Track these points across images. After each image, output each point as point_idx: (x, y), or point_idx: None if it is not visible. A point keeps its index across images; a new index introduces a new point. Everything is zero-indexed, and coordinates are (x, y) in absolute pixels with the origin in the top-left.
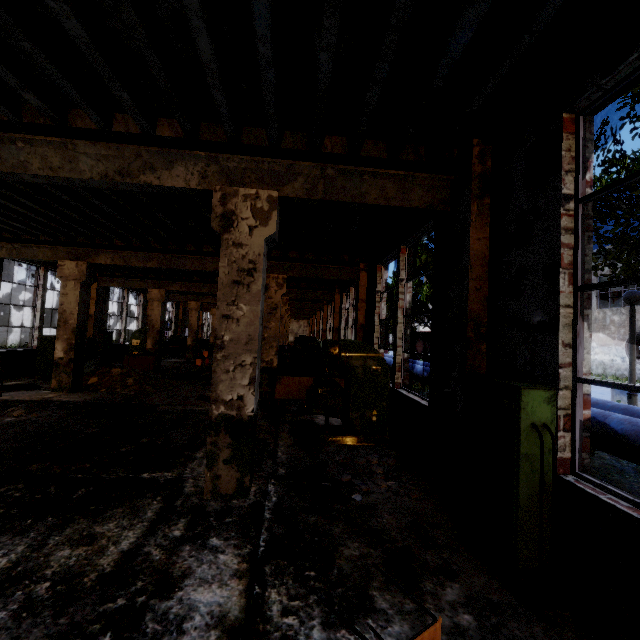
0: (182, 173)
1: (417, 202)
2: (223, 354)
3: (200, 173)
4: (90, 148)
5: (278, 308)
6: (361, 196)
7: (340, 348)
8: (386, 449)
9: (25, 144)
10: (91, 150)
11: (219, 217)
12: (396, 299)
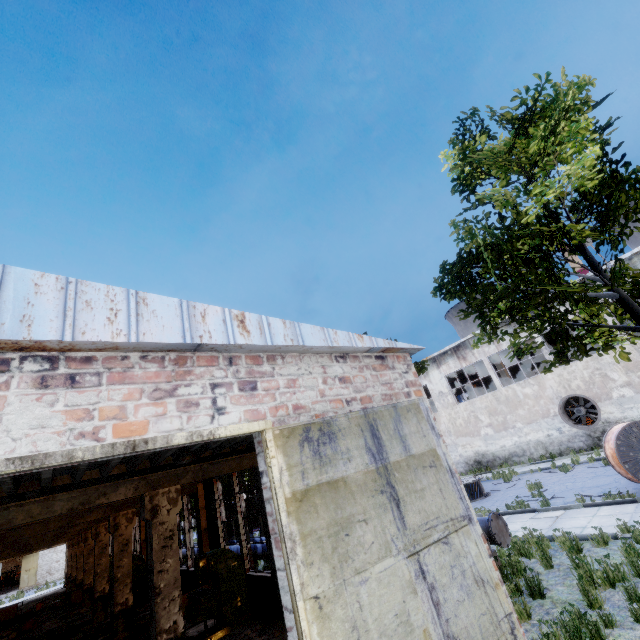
0: (123, 491)
1: (246, 466)
2: (161, 597)
3: (134, 487)
4: (65, 495)
5: (130, 542)
6: (221, 472)
7: (208, 560)
8: (252, 623)
9: (16, 507)
10: (65, 496)
11: (150, 510)
12: (235, 507)
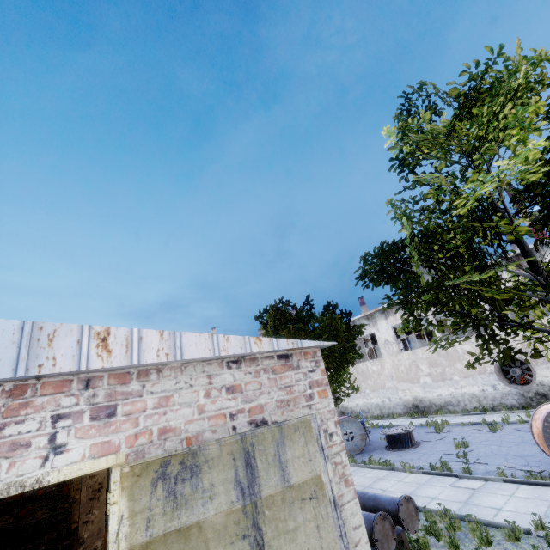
0: None
1: None
2: (84, 547)
3: None
4: None
5: None
6: None
7: None
8: None
9: None
10: None
11: None
12: None
